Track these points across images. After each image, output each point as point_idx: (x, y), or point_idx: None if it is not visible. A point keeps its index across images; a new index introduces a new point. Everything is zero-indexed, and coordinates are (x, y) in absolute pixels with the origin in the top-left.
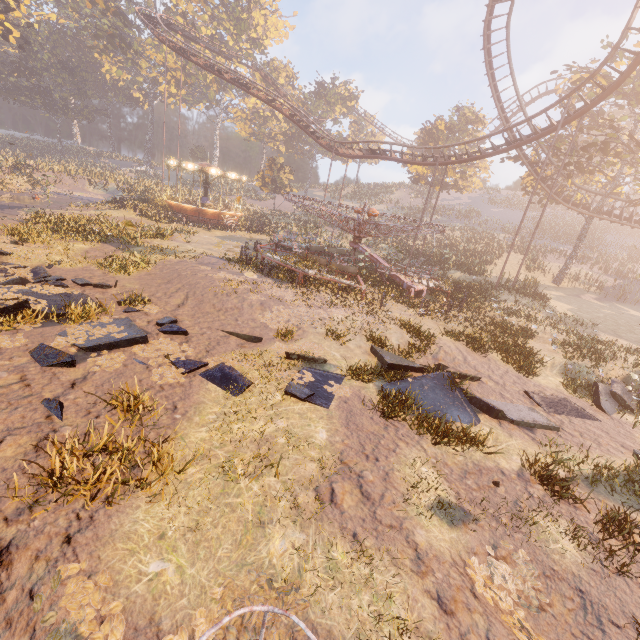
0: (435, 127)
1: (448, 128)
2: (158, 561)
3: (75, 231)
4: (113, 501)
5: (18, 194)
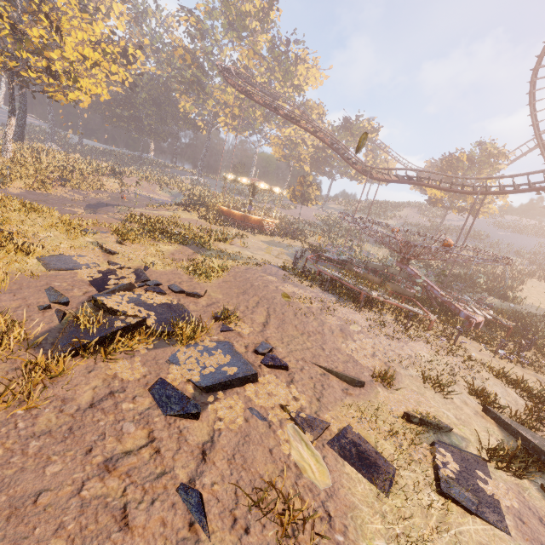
0: (455, 158)
1: (470, 160)
2: None
3: (160, 232)
4: None
5: (111, 193)
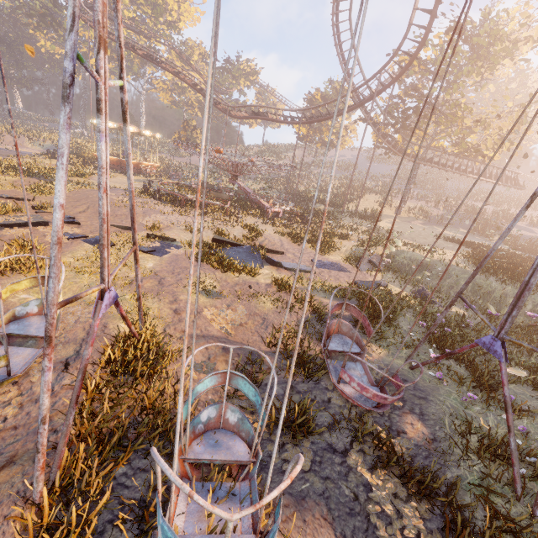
0: (314, 97)
1: (323, 98)
2: (27, 295)
3: (8, 169)
4: (5, 276)
5: None
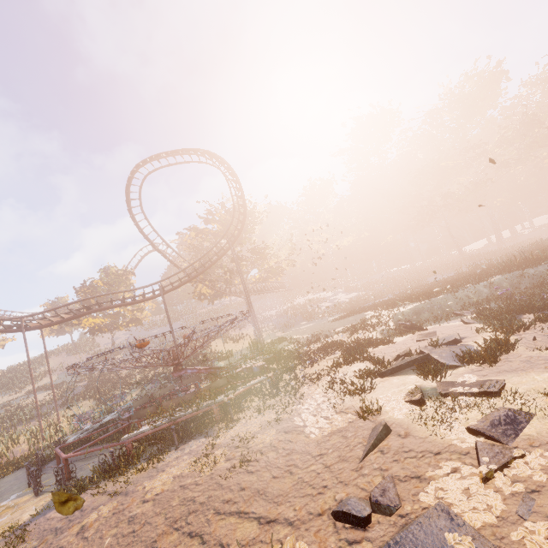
0: (91, 287)
1: (107, 283)
2: None
3: None
4: None
5: None
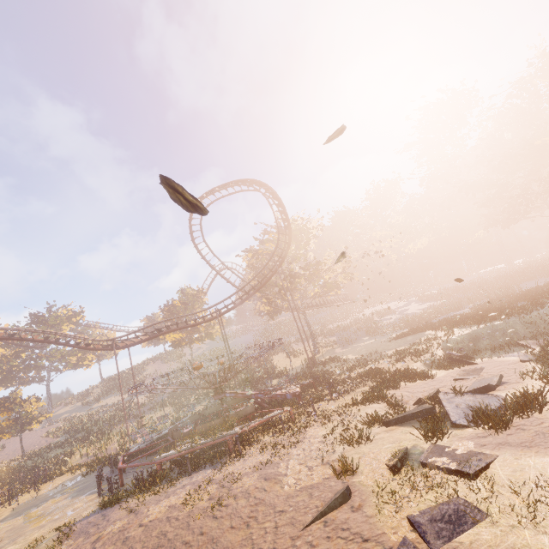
0: (172, 306)
1: (184, 303)
2: None
3: None
4: None
5: None
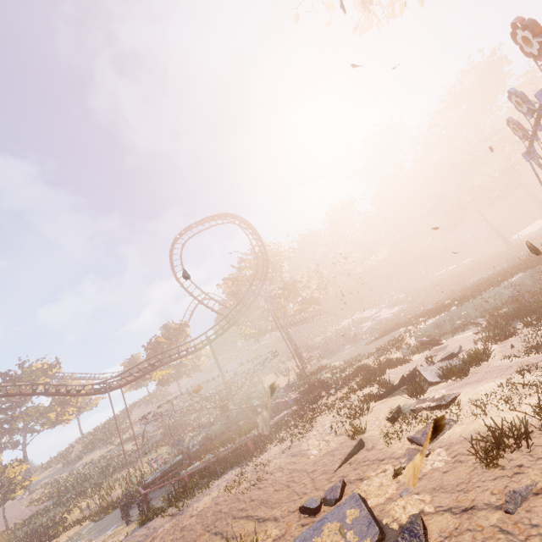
0: (156, 343)
1: (168, 338)
2: None
3: None
4: None
5: None
